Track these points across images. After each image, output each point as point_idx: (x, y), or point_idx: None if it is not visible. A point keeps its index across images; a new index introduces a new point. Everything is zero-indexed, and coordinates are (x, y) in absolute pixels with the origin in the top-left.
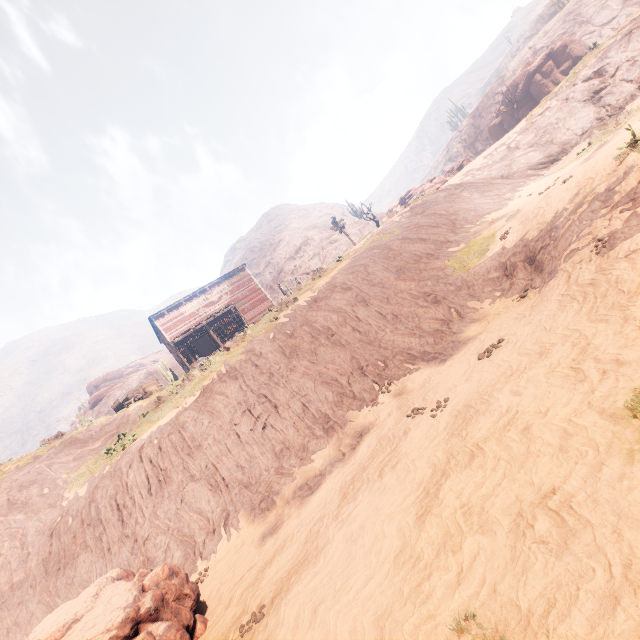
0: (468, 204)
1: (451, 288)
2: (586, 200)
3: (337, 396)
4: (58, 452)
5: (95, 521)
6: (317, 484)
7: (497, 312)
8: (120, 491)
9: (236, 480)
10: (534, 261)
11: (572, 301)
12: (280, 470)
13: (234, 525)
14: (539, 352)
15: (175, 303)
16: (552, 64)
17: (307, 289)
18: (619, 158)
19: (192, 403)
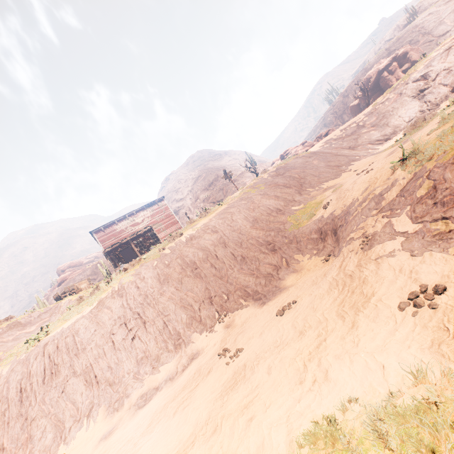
0: (315, 171)
1: (285, 240)
2: (368, 197)
3: (189, 319)
4: (3, 332)
5: (4, 398)
6: (150, 398)
7: (309, 268)
8: (25, 377)
9: (106, 379)
10: (336, 234)
11: (336, 287)
12: (137, 375)
13: (94, 417)
14: (300, 330)
15: (110, 222)
16: (396, 65)
17: (194, 225)
18: (393, 168)
19: (88, 312)
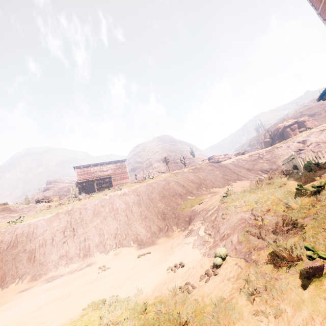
0: (213, 178)
1: (173, 215)
2: (207, 209)
3: (99, 242)
4: None
5: None
6: (55, 279)
7: (174, 237)
8: None
9: (39, 260)
10: None
11: (163, 251)
12: (56, 264)
13: (23, 280)
14: (135, 267)
15: (88, 165)
16: (296, 126)
17: (132, 185)
18: (222, 199)
19: (48, 217)
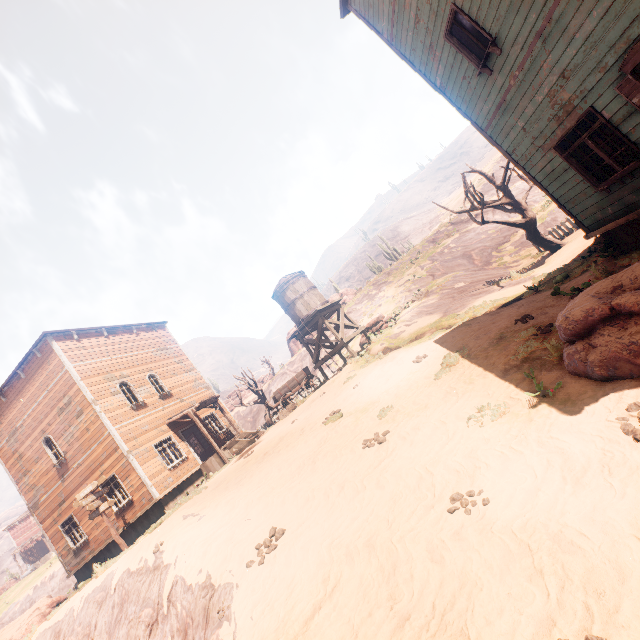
0: None
1: None
2: None
3: None
4: None
5: None
6: None
7: None
8: None
9: None
10: None
11: None
12: None
13: None
14: None
15: (27, 514)
16: None
17: None
18: None
19: None
